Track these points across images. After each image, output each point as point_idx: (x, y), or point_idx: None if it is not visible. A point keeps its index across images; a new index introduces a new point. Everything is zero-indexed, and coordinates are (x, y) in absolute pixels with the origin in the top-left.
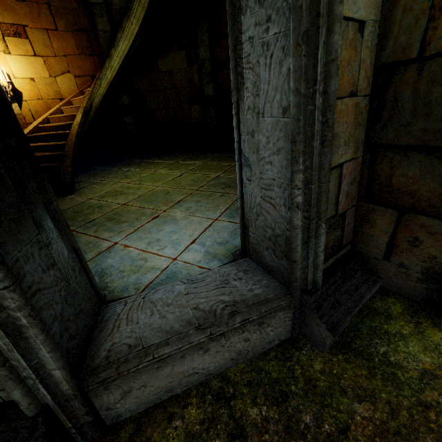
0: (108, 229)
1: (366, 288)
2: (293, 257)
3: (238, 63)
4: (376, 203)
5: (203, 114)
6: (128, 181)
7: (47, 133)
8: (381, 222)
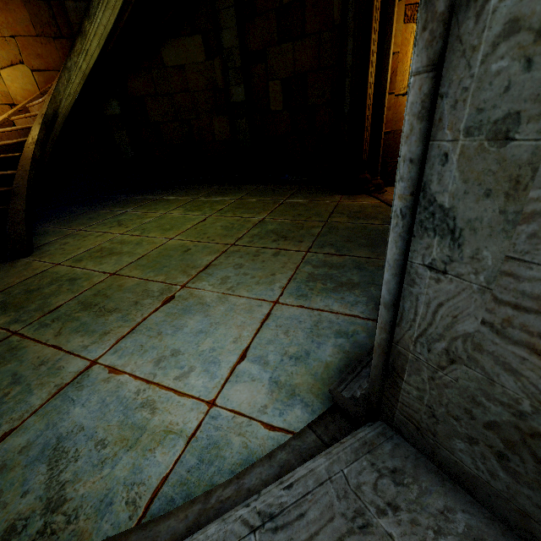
0: (82, 328)
1: None
2: None
3: None
4: None
5: (231, 130)
6: (123, 230)
7: None
8: None
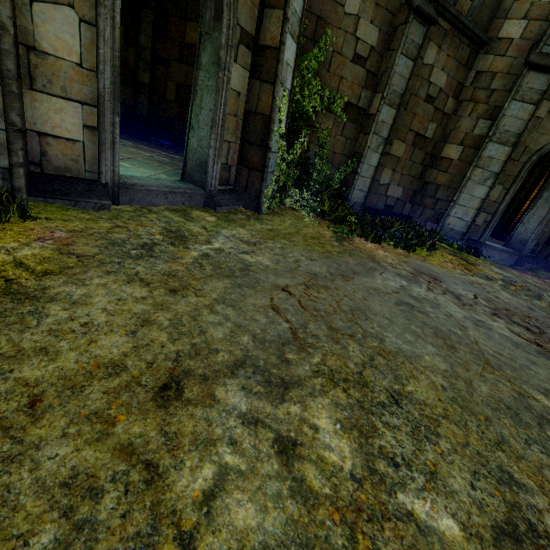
0: None
1: (536, 263)
2: (526, 244)
3: (534, 205)
4: (548, 245)
5: None
6: None
7: None
8: (547, 250)
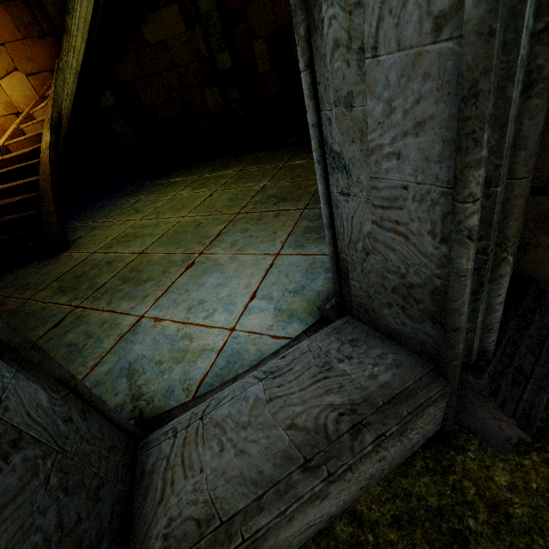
0: (127, 296)
1: None
2: (454, 324)
3: None
4: None
5: (223, 100)
6: (141, 216)
7: (10, 168)
8: None
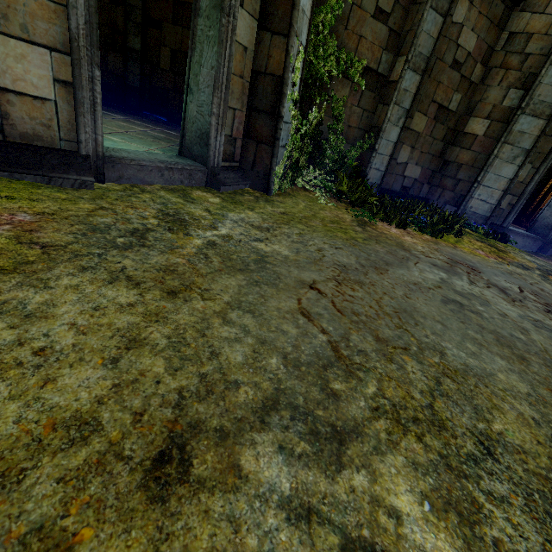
0: None
1: None
2: None
3: None
4: None
5: None
6: None
7: None
8: None
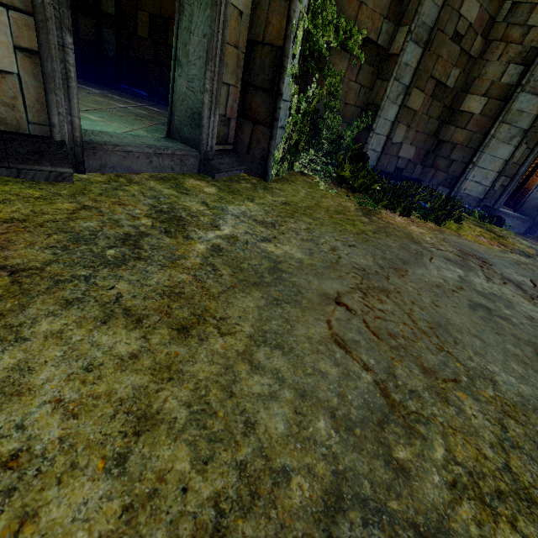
0: None
1: None
2: None
3: None
4: None
5: None
6: None
7: None
8: None
